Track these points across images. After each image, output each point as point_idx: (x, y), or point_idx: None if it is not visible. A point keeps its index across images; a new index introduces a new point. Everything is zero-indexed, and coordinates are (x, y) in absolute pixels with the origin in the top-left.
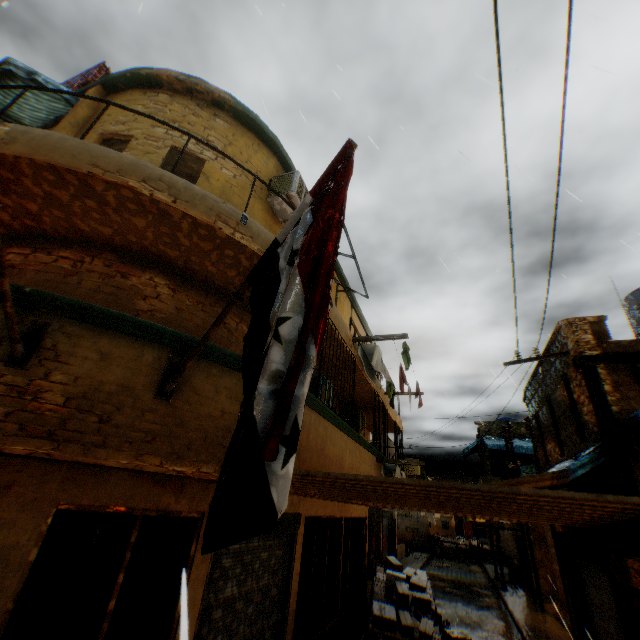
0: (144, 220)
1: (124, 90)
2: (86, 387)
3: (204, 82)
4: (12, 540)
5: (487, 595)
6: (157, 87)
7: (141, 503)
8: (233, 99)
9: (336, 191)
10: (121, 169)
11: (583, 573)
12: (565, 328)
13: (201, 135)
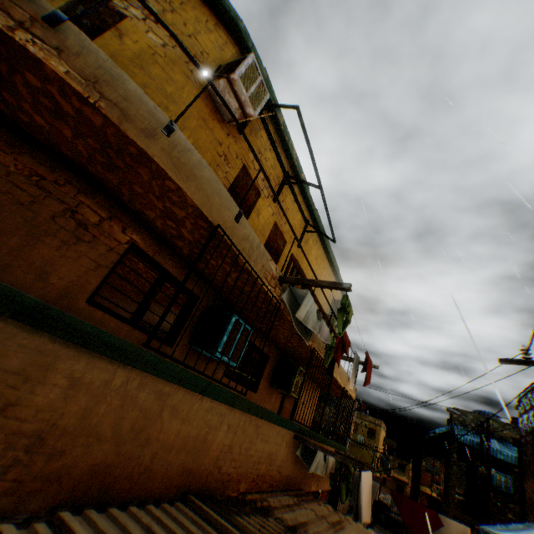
0: None
1: None
2: None
3: None
4: None
5: None
6: None
7: None
8: None
9: None
10: None
11: None
12: None
13: None
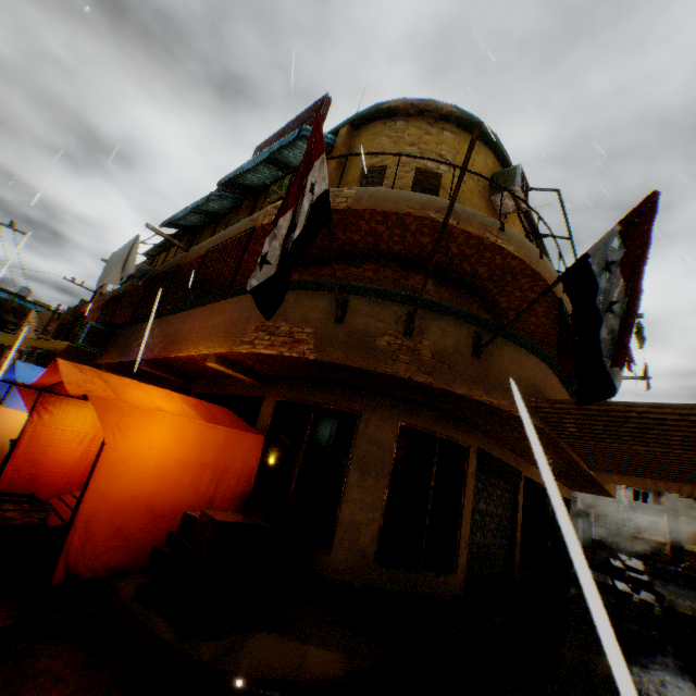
0: (429, 238)
1: (366, 124)
2: (439, 349)
3: (433, 101)
4: (383, 437)
5: None
6: (393, 116)
7: (439, 430)
8: (458, 110)
9: (644, 225)
10: (423, 206)
11: None
12: None
13: (435, 152)
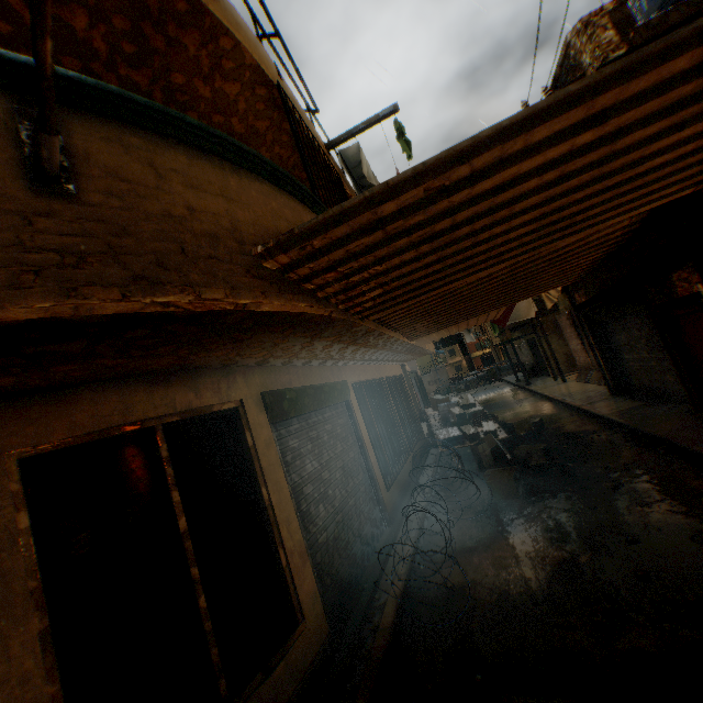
0: None
1: None
2: None
3: None
4: None
5: (517, 395)
6: None
7: (149, 413)
8: None
9: None
10: None
11: (610, 326)
12: (577, 41)
13: None
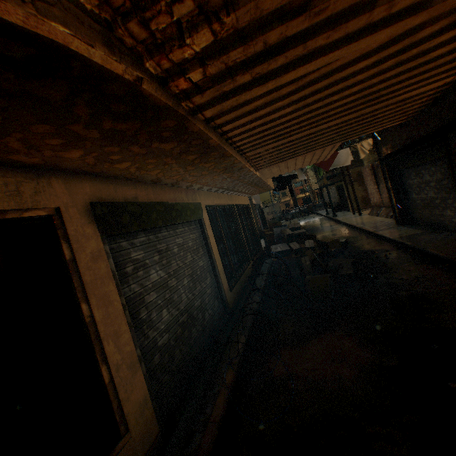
0: None
1: None
2: None
3: None
4: None
5: (327, 223)
6: None
7: None
8: None
9: None
10: None
11: (406, 173)
12: None
13: None
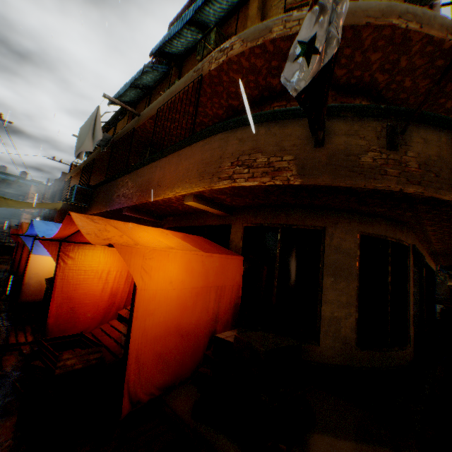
0: (380, 54)
1: None
2: (422, 158)
3: None
4: (346, 246)
5: None
6: None
7: (389, 235)
8: None
9: None
10: (382, 15)
11: None
12: None
13: None
